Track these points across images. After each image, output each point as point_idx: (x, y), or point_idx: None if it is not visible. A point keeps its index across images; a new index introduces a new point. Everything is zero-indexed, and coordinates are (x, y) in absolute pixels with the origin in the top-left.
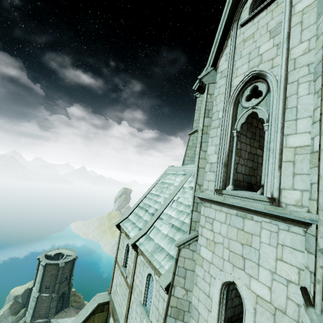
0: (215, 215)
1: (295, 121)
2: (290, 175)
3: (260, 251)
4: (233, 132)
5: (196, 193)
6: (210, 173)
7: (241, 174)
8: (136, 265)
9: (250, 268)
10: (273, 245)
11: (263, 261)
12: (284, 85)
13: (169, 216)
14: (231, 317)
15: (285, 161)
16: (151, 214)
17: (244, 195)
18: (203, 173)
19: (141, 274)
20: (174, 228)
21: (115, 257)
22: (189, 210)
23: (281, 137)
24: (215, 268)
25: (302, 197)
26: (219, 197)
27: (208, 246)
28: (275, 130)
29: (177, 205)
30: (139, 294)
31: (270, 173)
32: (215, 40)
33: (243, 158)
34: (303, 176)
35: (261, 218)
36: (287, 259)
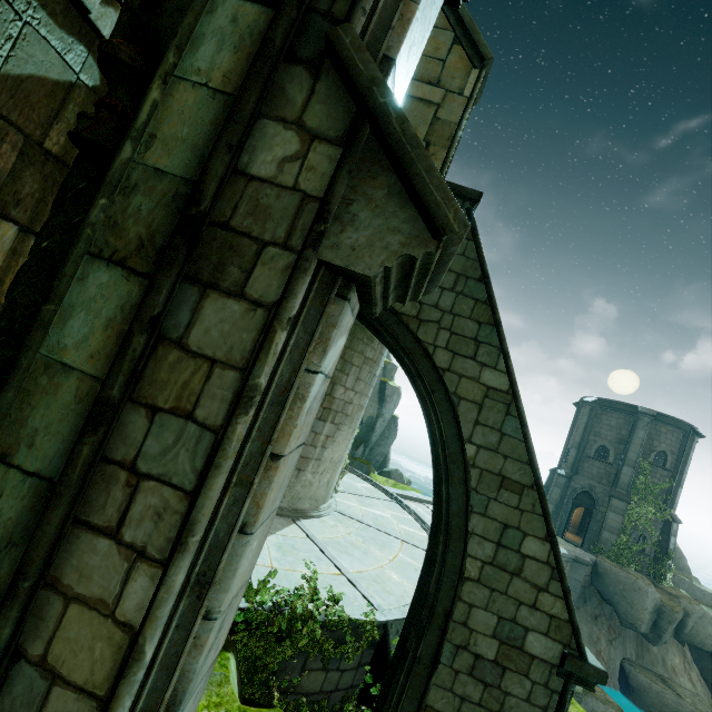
0: None
1: None
2: None
3: None
4: None
5: None
6: None
7: None
8: None
9: None
10: None
11: None
12: None
13: None
14: None
15: None
16: None
17: None
18: None
19: None
20: None
21: None
22: None
23: None
24: None
25: None
26: None
27: None
28: None
29: None
30: None
31: None
32: None
33: None
34: None
35: None
36: None
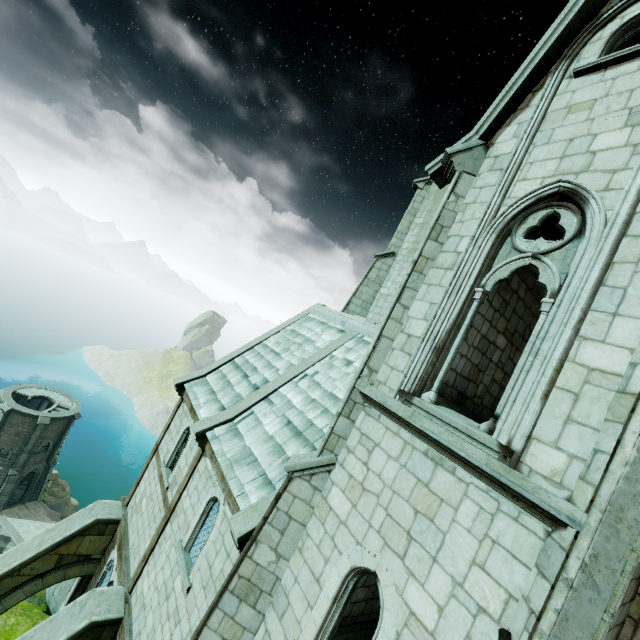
0: (382, 438)
1: (611, 317)
2: (560, 419)
3: (446, 536)
4: (475, 291)
5: (360, 382)
6: (400, 355)
7: (455, 372)
8: (193, 473)
9: (416, 559)
10: (476, 534)
11: (445, 557)
12: (619, 235)
13: (288, 403)
14: (343, 619)
15: (561, 387)
16: (252, 386)
17: (453, 422)
18: (387, 349)
19: (198, 492)
20: (291, 429)
21: (157, 444)
22: (329, 404)
23: (572, 338)
24: (347, 535)
25: (568, 468)
26: (404, 407)
27: (348, 490)
28: (564, 319)
29: (309, 386)
30: (183, 528)
31: (521, 399)
32: (509, 83)
33: (469, 344)
34: (584, 429)
35: (471, 477)
36: (495, 569)
